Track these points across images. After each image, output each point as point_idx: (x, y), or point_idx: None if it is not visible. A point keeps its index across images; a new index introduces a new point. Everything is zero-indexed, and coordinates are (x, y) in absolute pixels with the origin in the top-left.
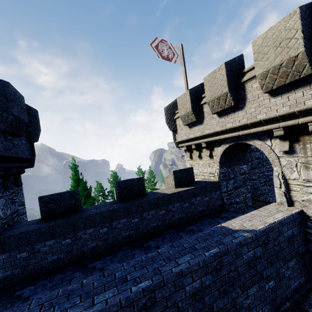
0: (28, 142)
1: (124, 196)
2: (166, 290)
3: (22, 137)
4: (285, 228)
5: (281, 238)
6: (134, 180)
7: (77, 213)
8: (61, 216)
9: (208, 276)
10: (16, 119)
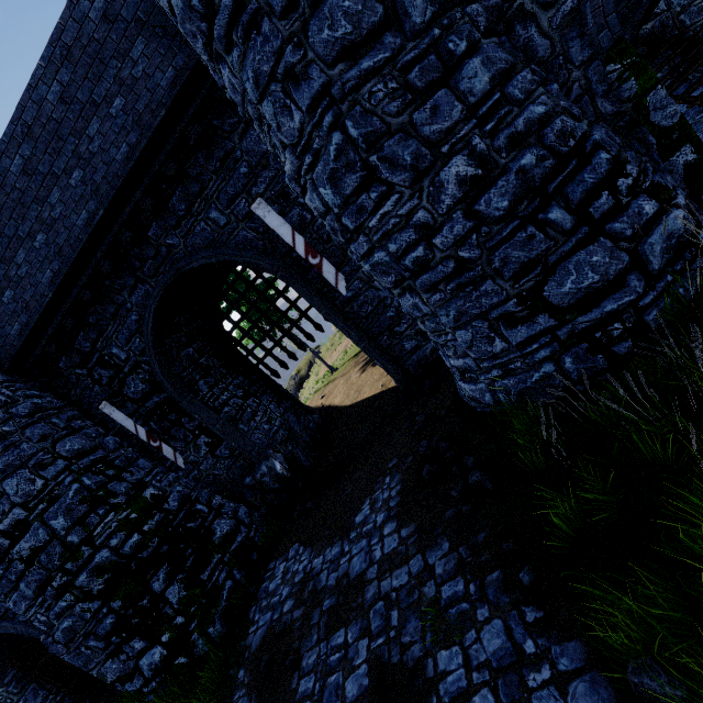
0: None
1: None
2: None
3: None
4: (85, 4)
5: (88, 28)
6: None
7: None
8: None
9: (24, 147)
10: None
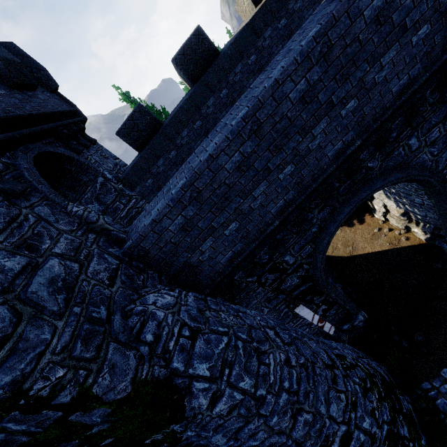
0: (52, 93)
1: (194, 74)
2: (267, 108)
3: (41, 90)
4: None
5: None
6: (190, 40)
7: (162, 127)
8: (151, 139)
9: (314, 69)
10: (6, 62)
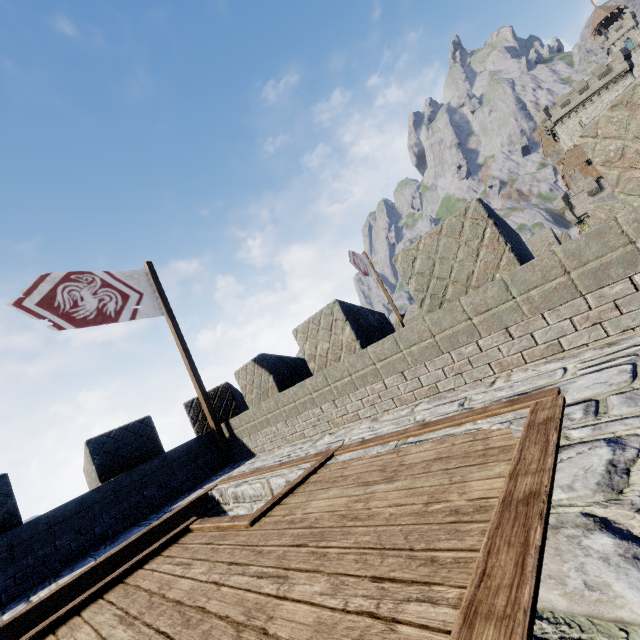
0: None
1: None
2: None
3: None
4: None
5: None
6: None
7: None
8: None
9: None
10: None
